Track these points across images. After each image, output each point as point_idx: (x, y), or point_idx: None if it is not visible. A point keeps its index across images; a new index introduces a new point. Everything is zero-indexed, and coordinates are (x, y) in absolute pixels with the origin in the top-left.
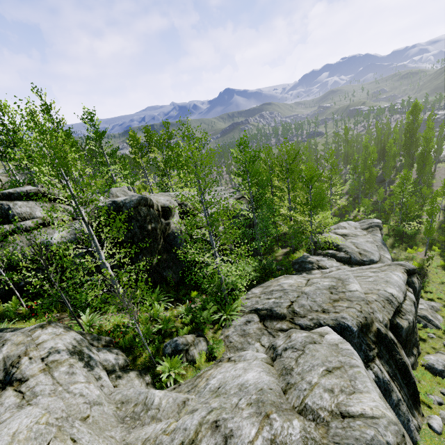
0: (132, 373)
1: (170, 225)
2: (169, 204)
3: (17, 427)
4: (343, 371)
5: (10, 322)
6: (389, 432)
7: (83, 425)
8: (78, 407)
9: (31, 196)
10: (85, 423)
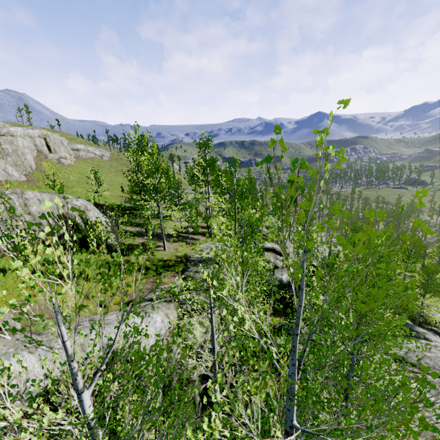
0: None
1: None
2: None
3: None
4: None
5: (269, 315)
6: None
7: None
8: None
9: (269, 250)
10: None
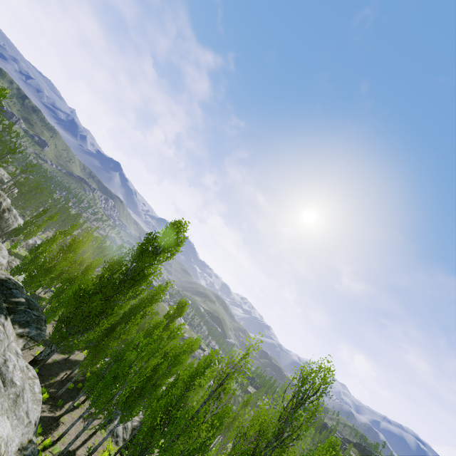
0: None
1: None
2: None
3: None
4: None
5: None
6: None
7: None
8: None
9: None
10: None
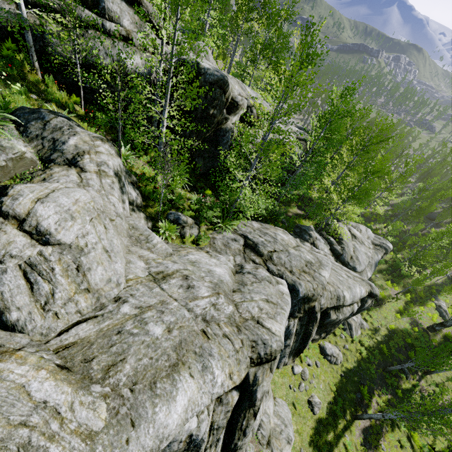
0: (142, 214)
1: (228, 121)
2: (240, 101)
3: (78, 197)
4: (275, 307)
5: (68, 113)
6: (276, 343)
7: (110, 223)
8: (110, 211)
9: None
10: (111, 222)
